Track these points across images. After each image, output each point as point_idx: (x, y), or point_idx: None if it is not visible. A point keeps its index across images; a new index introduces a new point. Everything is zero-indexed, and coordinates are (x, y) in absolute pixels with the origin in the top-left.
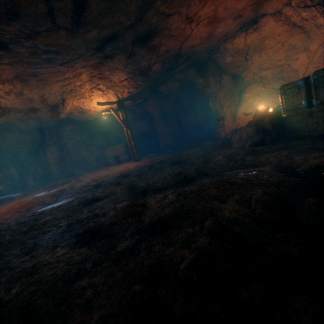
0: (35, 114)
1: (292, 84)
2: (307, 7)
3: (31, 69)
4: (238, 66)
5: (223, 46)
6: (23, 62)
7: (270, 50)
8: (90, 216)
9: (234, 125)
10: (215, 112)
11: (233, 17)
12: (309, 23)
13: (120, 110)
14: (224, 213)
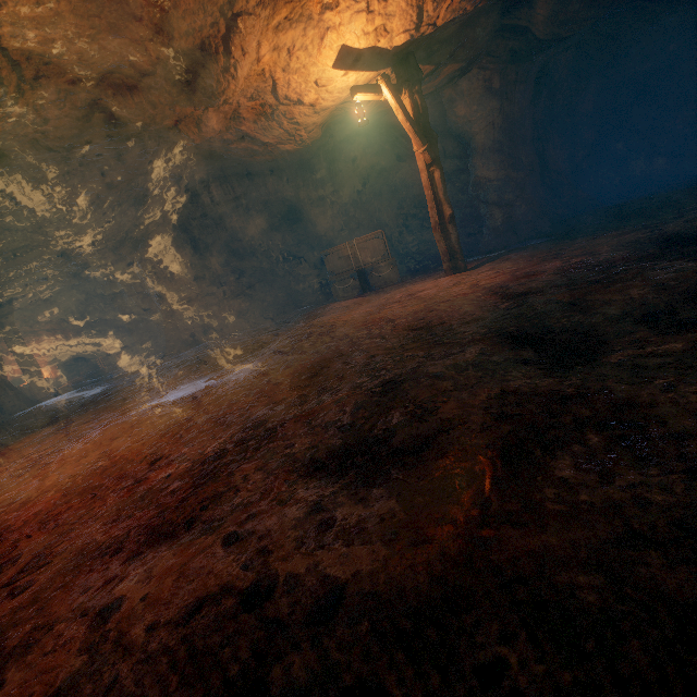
0: (128, 101)
1: None
2: None
3: None
4: None
5: None
6: None
7: None
8: None
9: None
10: None
11: None
12: None
13: (407, 89)
14: None
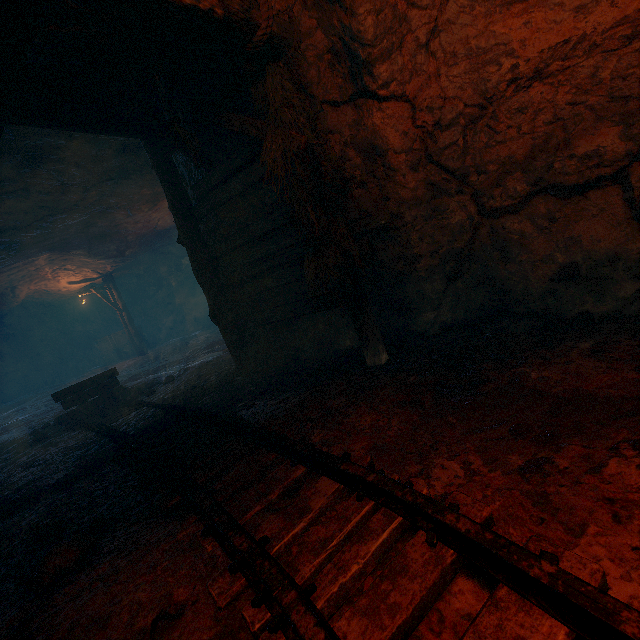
0: None
1: None
2: None
3: None
4: None
5: None
6: None
7: None
8: (37, 421)
9: None
10: None
11: None
12: None
13: (108, 287)
14: None
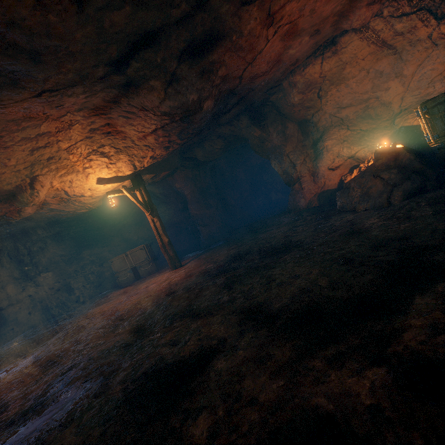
0: None
1: None
2: (404, 16)
3: None
4: (307, 107)
5: (289, 80)
6: None
7: (353, 80)
8: None
9: (317, 187)
10: (283, 174)
11: (311, 33)
12: (401, 40)
13: (138, 189)
14: None
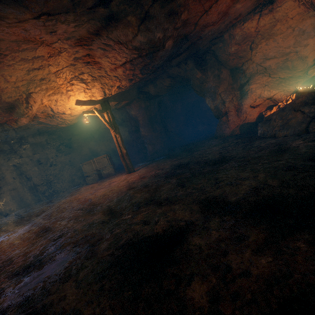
0: None
1: None
2: None
3: None
4: (240, 57)
5: (230, 33)
6: None
7: (280, 36)
8: None
9: (240, 120)
10: (214, 109)
11: None
12: None
13: (106, 111)
14: None
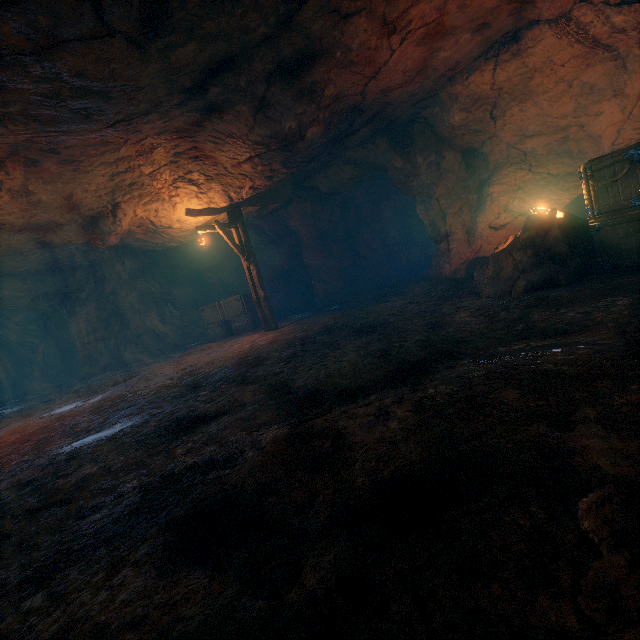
0: (53, 237)
1: (613, 157)
2: (625, 5)
3: (45, 134)
4: (475, 130)
5: (447, 91)
6: (28, 117)
7: (544, 96)
8: (194, 465)
9: (471, 251)
10: (429, 225)
11: (473, 28)
12: (625, 39)
13: (235, 226)
14: (593, 461)
